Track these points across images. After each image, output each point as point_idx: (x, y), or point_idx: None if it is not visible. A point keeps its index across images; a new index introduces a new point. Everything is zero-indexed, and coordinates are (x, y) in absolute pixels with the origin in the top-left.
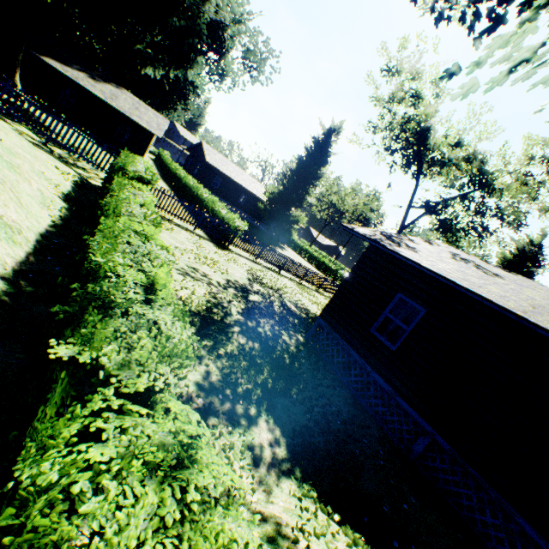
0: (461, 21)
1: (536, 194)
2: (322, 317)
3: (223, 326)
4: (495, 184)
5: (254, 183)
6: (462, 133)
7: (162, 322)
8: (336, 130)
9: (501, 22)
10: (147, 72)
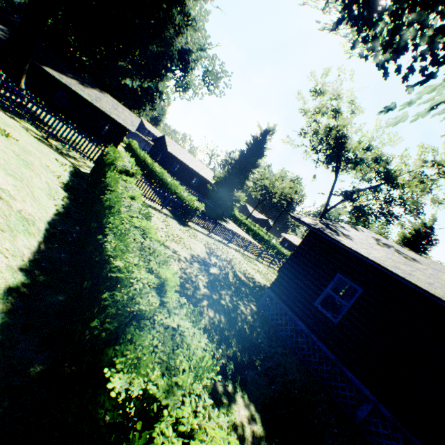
0: (397, 72)
1: (430, 189)
2: (271, 289)
3: (195, 301)
4: (397, 180)
5: (204, 168)
6: (372, 140)
7: (186, 333)
8: (271, 131)
9: (432, 77)
10: (127, 82)
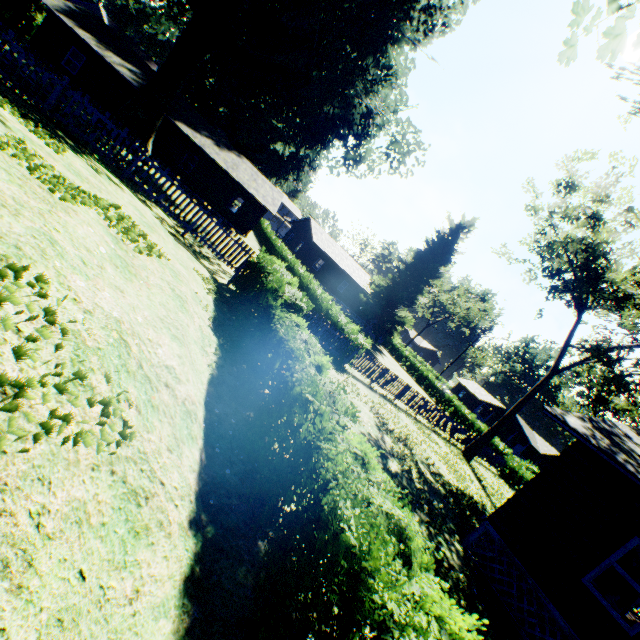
0: None
1: None
2: (492, 524)
3: None
4: None
5: (358, 269)
6: None
7: None
8: (466, 227)
9: None
10: (277, 147)
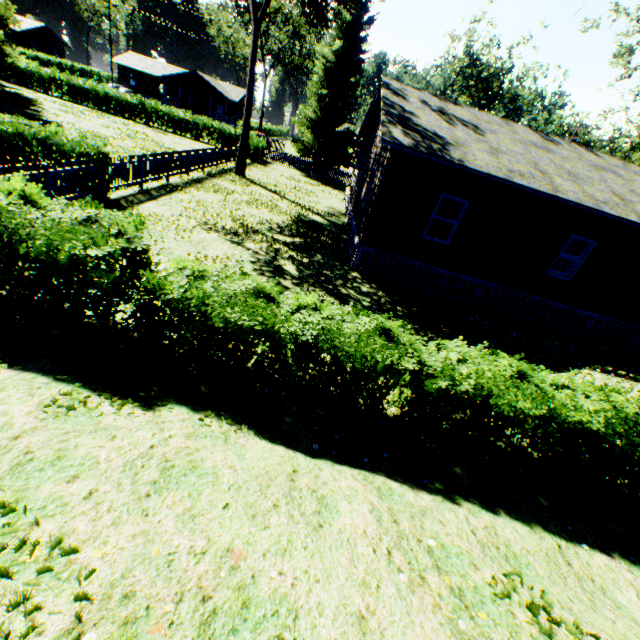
0: None
1: None
2: (365, 245)
3: None
4: None
5: None
6: None
7: None
8: None
9: None
10: None
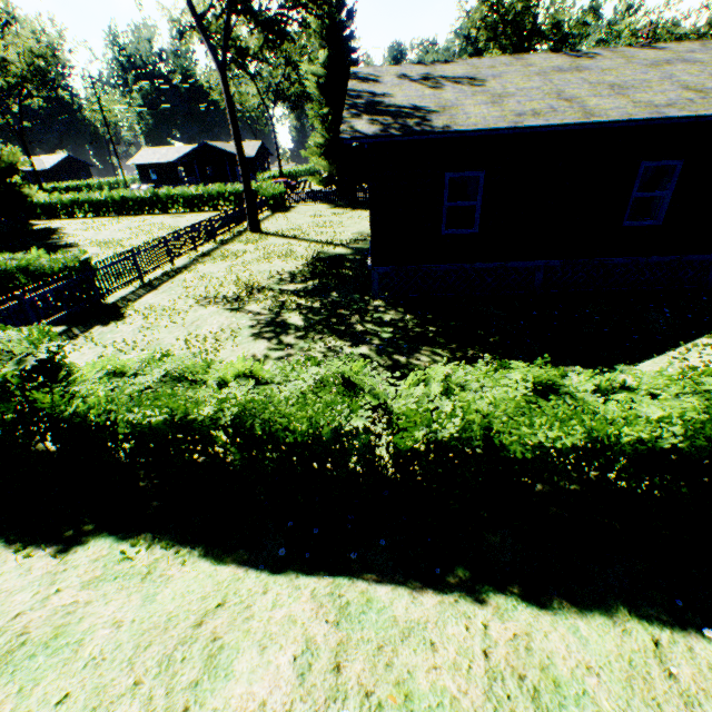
0: None
1: None
2: (378, 265)
3: (407, 370)
4: None
5: None
6: None
7: None
8: None
9: None
10: None
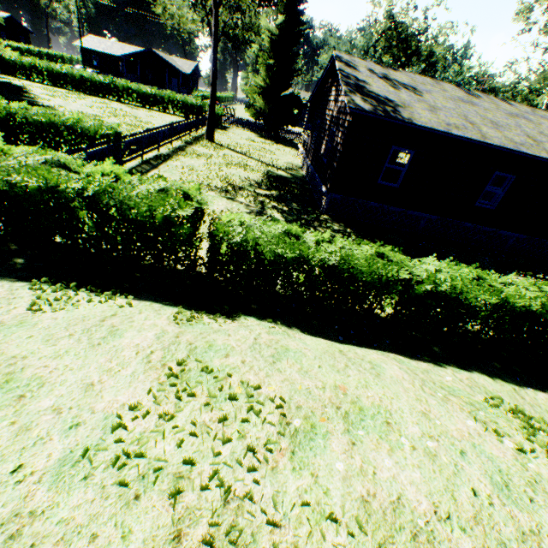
0: None
1: None
2: (332, 192)
3: None
4: None
5: None
6: None
7: None
8: None
9: None
10: None
